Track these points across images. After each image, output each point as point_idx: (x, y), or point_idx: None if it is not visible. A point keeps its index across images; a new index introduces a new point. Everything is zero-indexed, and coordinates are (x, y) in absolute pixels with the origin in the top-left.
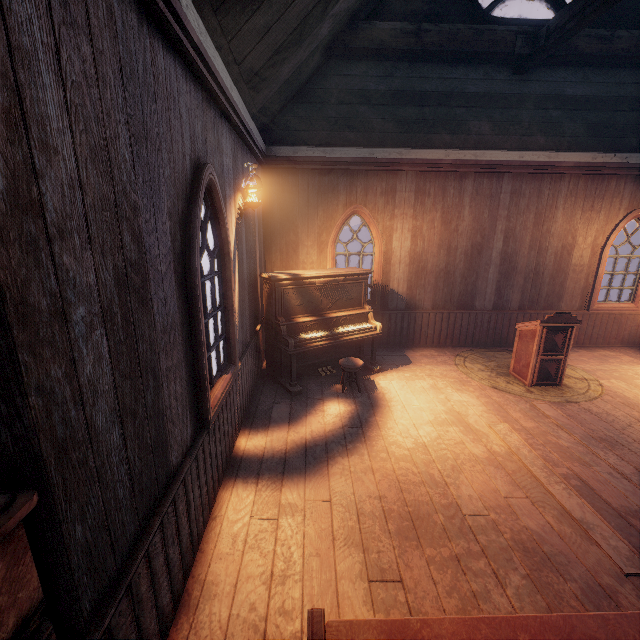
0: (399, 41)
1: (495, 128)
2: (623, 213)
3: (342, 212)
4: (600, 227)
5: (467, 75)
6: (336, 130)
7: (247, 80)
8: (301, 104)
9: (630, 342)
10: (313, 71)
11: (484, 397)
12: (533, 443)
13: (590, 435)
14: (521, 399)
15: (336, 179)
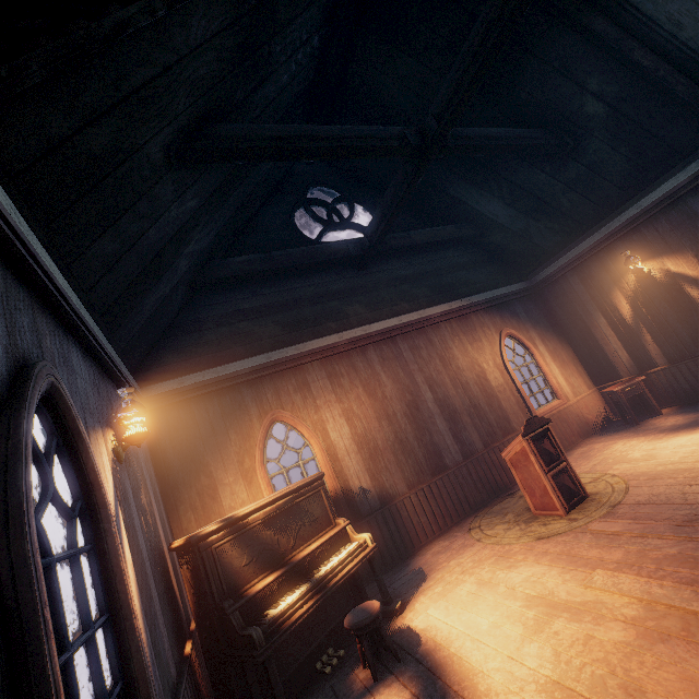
0: (257, 266)
1: (367, 307)
2: (496, 335)
3: (259, 425)
4: (490, 351)
5: (324, 279)
6: (222, 349)
7: (101, 312)
8: (175, 338)
9: (585, 433)
10: (180, 307)
11: (542, 556)
12: (649, 573)
13: (675, 524)
14: (576, 533)
15: (239, 394)
